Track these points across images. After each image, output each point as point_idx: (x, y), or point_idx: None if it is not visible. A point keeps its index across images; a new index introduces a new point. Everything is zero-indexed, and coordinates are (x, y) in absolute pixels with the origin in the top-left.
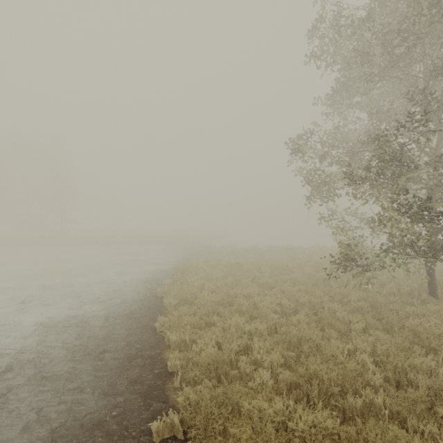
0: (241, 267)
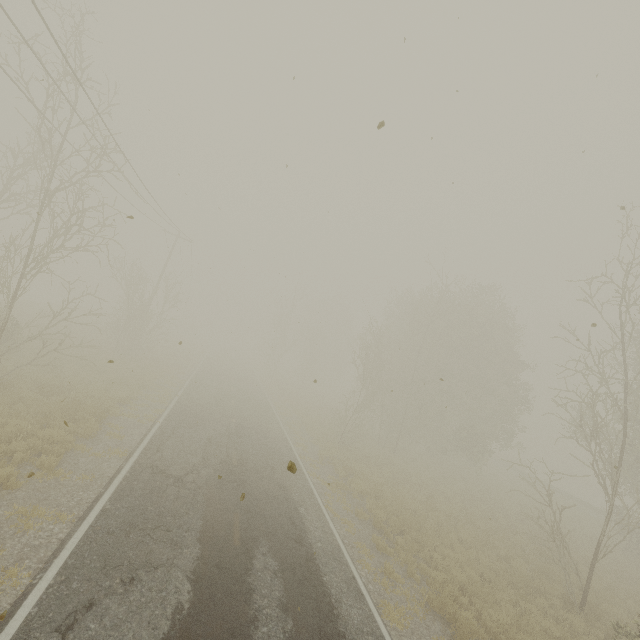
0: None
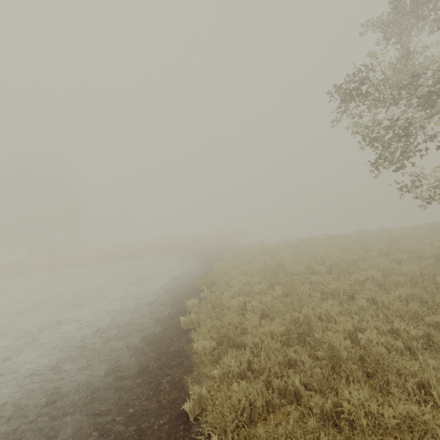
0: (285, 269)
